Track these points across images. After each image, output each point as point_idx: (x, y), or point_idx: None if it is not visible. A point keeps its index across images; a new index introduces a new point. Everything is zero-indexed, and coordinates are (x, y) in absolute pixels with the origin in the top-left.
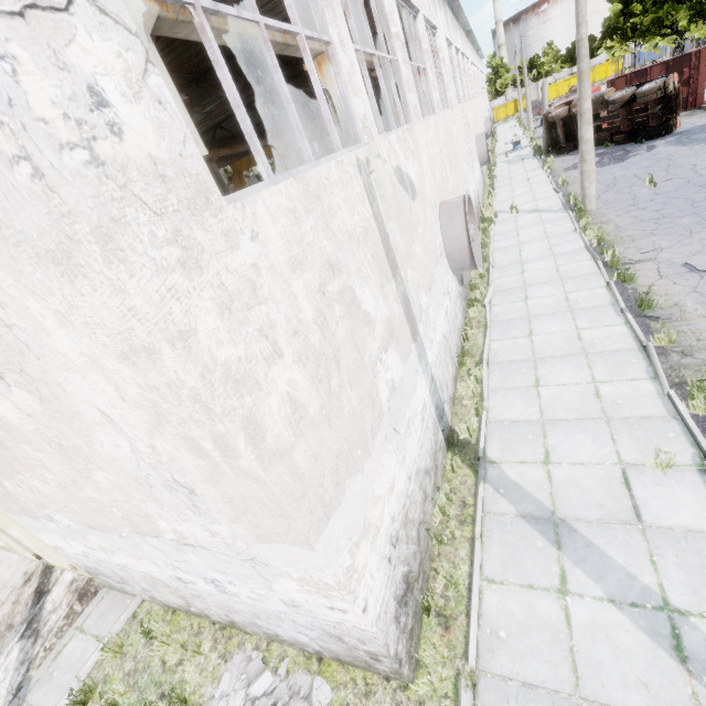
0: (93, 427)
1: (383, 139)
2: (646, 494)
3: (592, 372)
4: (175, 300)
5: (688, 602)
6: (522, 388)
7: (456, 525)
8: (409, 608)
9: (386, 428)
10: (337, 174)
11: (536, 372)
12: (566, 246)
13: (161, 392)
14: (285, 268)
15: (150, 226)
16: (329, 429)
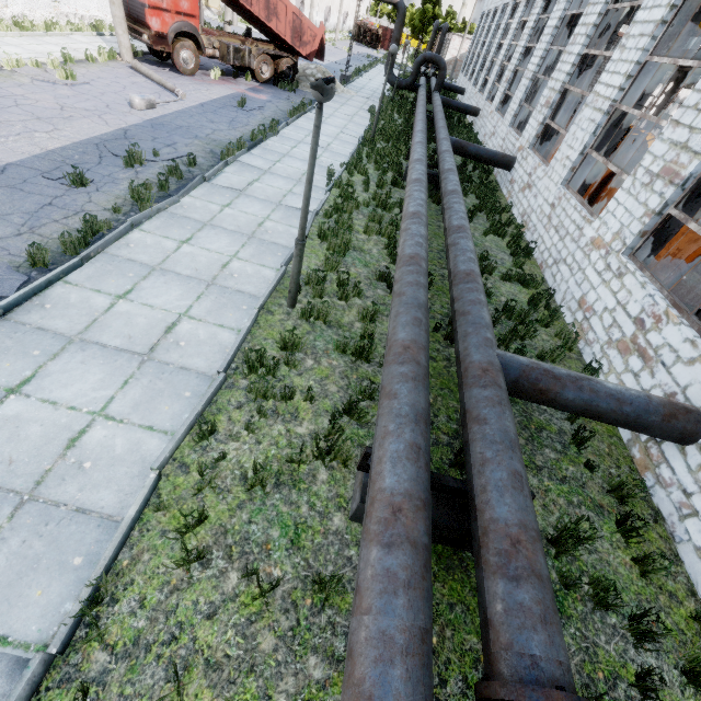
0: None
1: None
2: None
3: None
4: None
5: None
6: None
7: None
8: None
9: None
10: None
11: None
12: None
13: None
14: None
15: None
16: None
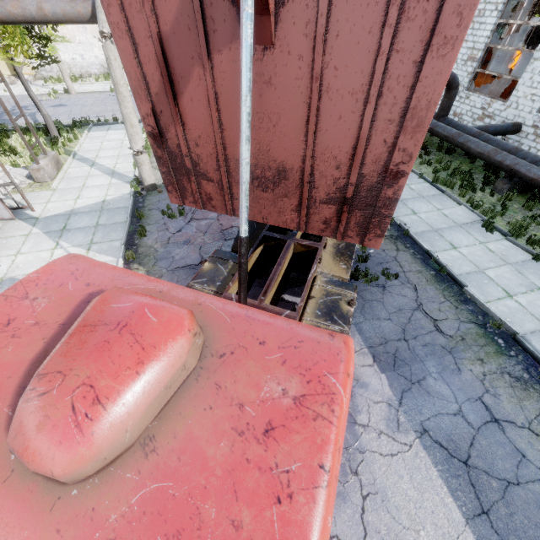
0: None
1: None
2: None
3: None
4: None
5: None
6: None
7: None
8: None
9: None
10: None
11: None
12: None
13: None
14: None
15: None
16: None
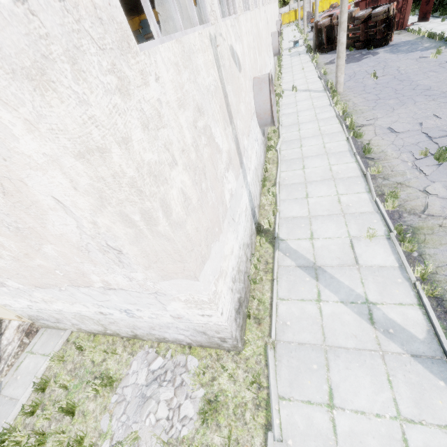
0: (47, 212)
1: (223, 22)
2: (361, 251)
3: (337, 189)
4: (118, 115)
5: (377, 299)
6: (298, 199)
7: (263, 274)
8: (241, 315)
9: (229, 218)
10: (199, 43)
11: (306, 189)
12: (325, 114)
13: (107, 181)
14: (175, 105)
15: (97, 57)
16: (202, 214)
